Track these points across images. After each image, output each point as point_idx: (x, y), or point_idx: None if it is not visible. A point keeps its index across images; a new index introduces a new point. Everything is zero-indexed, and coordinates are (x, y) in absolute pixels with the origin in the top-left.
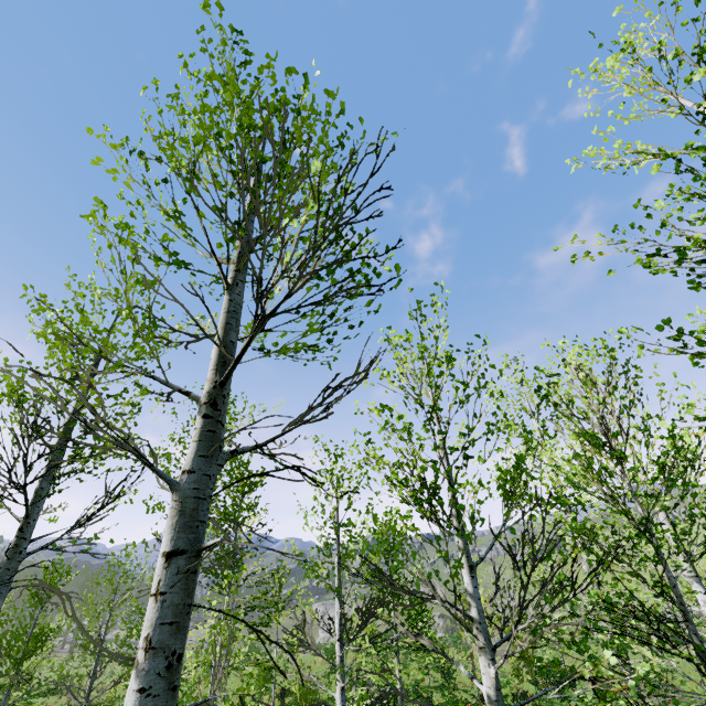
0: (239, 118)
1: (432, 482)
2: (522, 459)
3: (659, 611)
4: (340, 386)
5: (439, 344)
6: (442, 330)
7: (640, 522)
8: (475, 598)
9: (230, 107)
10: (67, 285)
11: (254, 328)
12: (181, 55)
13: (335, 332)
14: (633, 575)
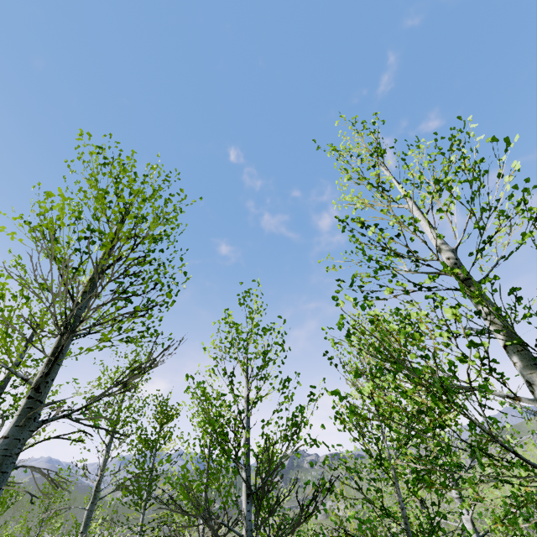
0: (96, 197)
1: (221, 430)
2: (300, 409)
3: (414, 528)
4: (134, 370)
5: (253, 323)
6: (258, 312)
7: (376, 458)
8: (247, 520)
9: (95, 188)
10: (20, 279)
11: (63, 340)
12: (66, 161)
13: (128, 336)
14: (368, 500)
